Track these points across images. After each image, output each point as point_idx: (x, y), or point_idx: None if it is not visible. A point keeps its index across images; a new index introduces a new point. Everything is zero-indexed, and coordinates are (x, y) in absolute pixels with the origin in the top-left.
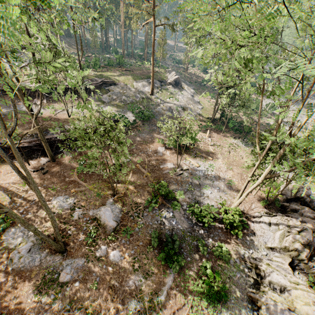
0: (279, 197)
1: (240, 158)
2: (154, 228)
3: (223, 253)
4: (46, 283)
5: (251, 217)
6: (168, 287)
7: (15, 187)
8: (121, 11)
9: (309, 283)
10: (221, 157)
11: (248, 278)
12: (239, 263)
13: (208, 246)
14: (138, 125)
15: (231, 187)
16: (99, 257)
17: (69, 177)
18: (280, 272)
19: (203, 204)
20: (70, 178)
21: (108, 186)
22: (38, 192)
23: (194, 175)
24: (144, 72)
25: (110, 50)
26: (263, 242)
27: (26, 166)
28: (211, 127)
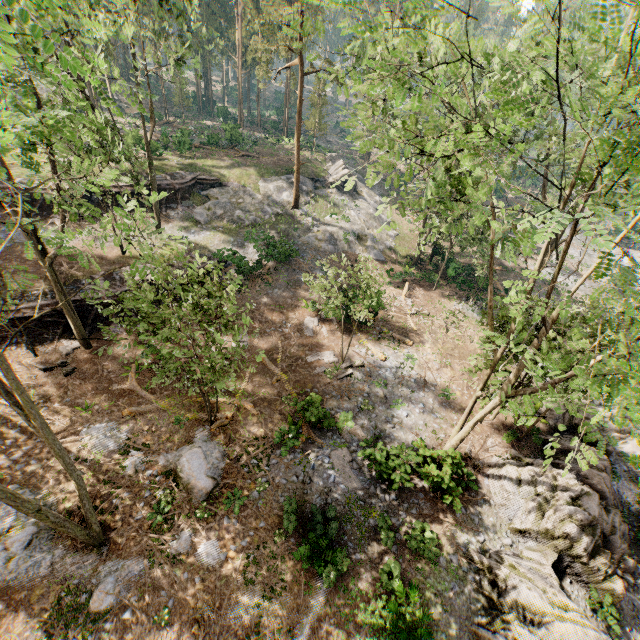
0: (540, 424)
1: (468, 341)
2: (290, 491)
3: (426, 544)
4: (61, 613)
5: (484, 467)
6: (313, 617)
7: (3, 404)
8: (237, 35)
9: (592, 602)
10: (431, 339)
11: (474, 595)
12: (458, 563)
13: (397, 529)
14: (266, 271)
15: (447, 403)
16: (175, 556)
17: (119, 383)
18: (534, 583)
19: (390, 439)
20: (122, 385)
21: (200, 401)
22: (46, 433)
23: (375, 378)
24: (281, 160)
25: (214, 111)
26: (506, 519)
27: (21, 385)
28: (414, 276)
